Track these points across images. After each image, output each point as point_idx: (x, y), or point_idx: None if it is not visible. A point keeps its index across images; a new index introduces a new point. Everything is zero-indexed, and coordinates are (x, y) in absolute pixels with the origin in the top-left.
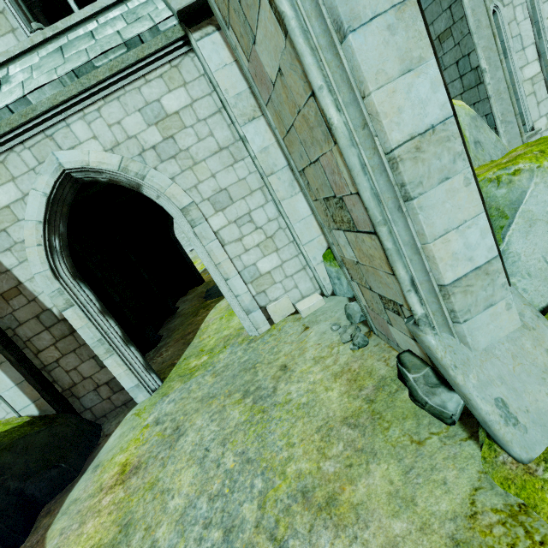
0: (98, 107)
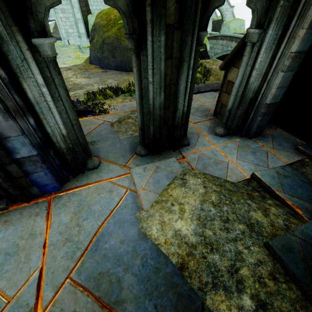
0: None
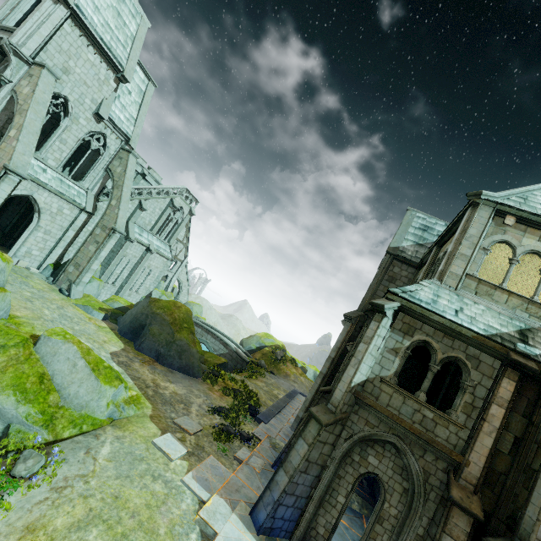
0: (54, 196)
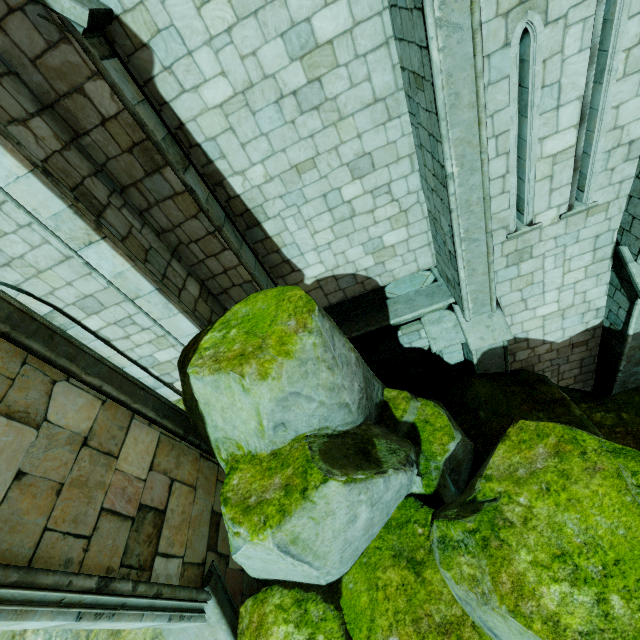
0: None
